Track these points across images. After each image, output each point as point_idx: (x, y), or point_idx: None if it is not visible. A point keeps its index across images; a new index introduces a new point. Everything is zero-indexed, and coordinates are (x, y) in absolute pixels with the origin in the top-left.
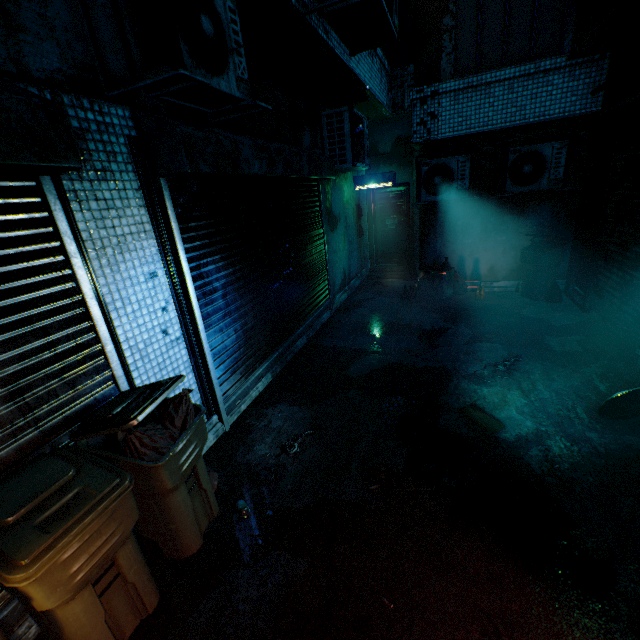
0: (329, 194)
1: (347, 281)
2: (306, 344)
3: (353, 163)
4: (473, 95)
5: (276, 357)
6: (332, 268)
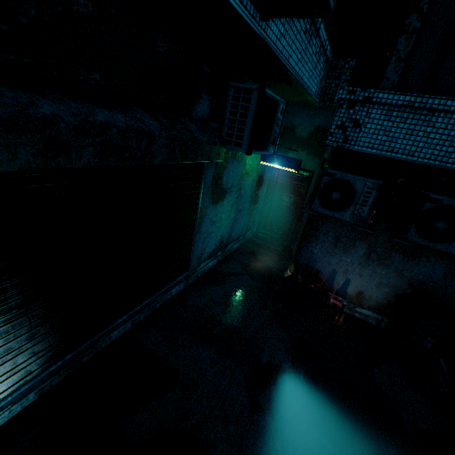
0: (222, 167)
1: (223, 246)
2: (128, 331)
3: (247, 150)
4: (410, 116)
5: (55, 368)
6: (204, 239)
